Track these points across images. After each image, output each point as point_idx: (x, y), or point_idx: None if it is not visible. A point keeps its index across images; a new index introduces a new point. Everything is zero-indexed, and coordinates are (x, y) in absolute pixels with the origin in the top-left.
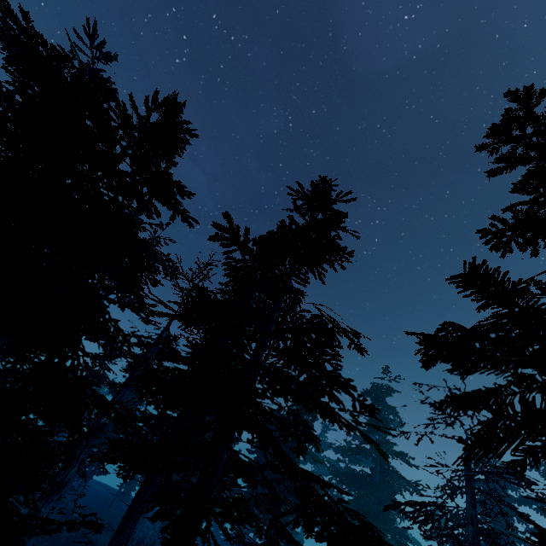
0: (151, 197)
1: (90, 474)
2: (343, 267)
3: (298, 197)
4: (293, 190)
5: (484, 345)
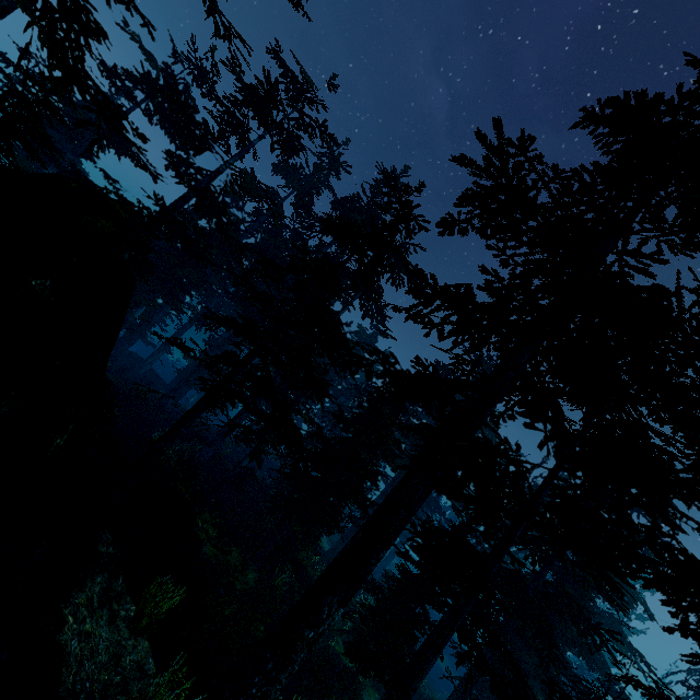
0: None
1: None
2: None
3: None
4: None
5: None
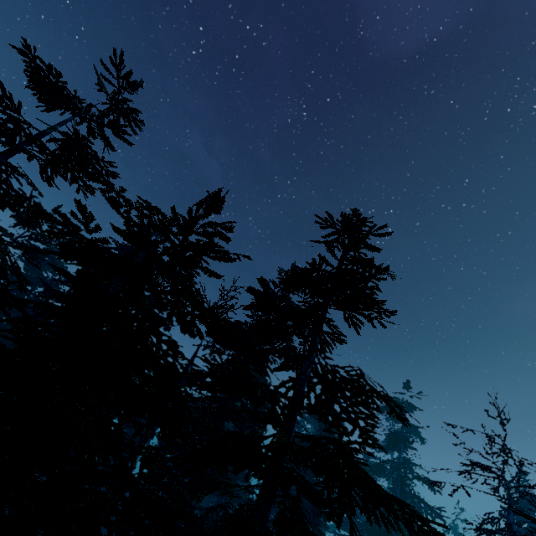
0: (193, 317)
1: None
2: (383, 325)
3: (326, 226)
4: (322, 219)
5: None
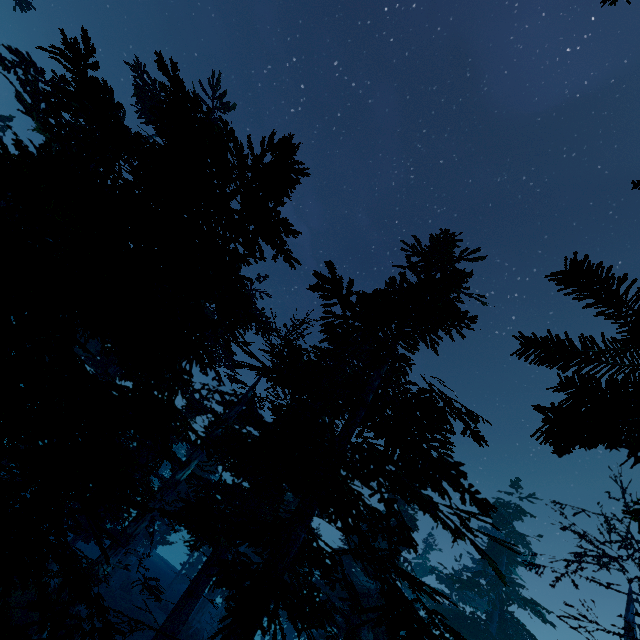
0: (256, 235)
1: (155, 544)
2: (462, 335)
3: (413, 253)
4: (408, 245)
5: (587, 348)
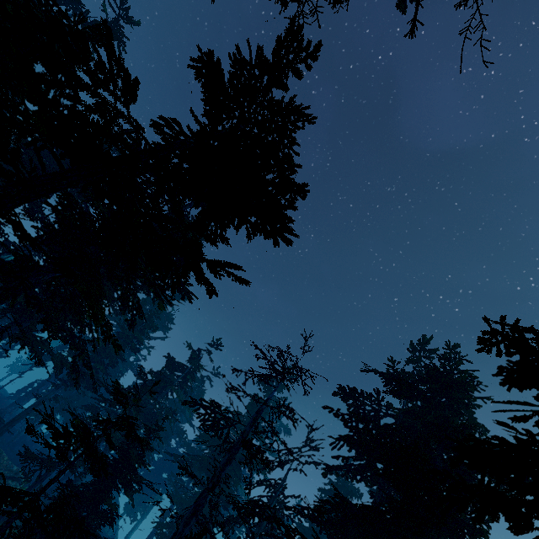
0: None
1: None
2: None
3: None
4: None
5: None
